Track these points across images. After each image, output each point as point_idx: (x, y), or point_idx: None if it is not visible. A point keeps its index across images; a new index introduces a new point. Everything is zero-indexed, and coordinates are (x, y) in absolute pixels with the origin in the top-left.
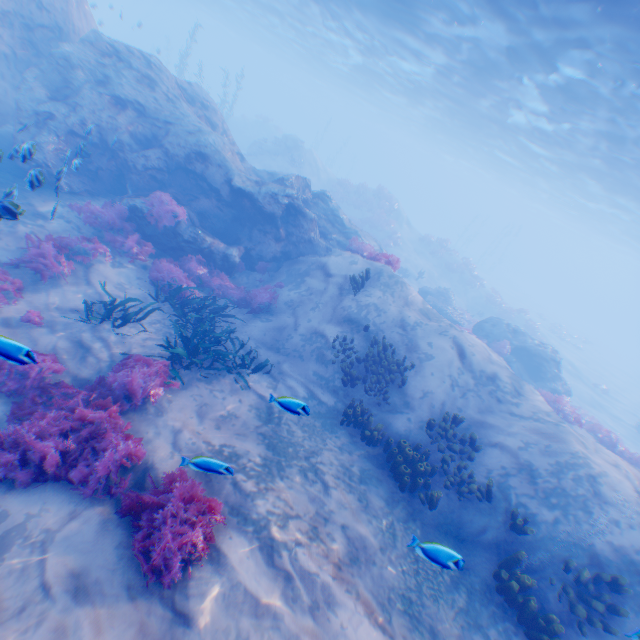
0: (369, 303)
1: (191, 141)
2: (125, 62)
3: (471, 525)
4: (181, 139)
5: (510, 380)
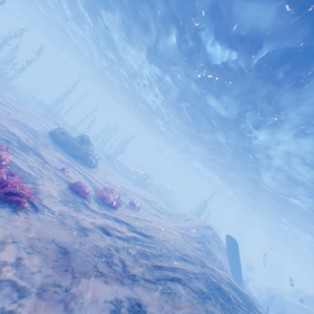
0: None
1: None
2: None
3: None
4: None
5: None
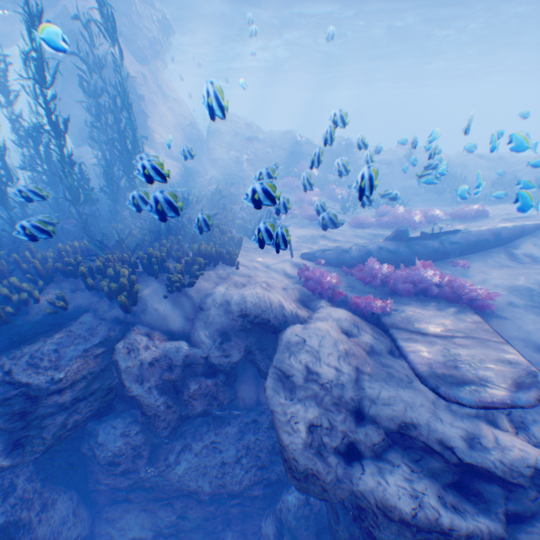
0: (420, 162)
1: (290, 138)
2: (232, 121)
3: (539, 196)
4: (285, 140)
5: (507, 155)
